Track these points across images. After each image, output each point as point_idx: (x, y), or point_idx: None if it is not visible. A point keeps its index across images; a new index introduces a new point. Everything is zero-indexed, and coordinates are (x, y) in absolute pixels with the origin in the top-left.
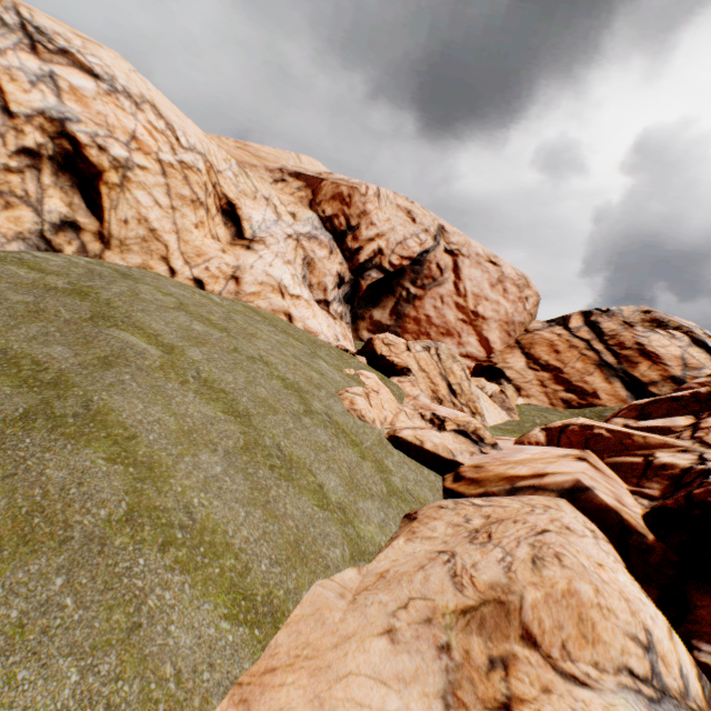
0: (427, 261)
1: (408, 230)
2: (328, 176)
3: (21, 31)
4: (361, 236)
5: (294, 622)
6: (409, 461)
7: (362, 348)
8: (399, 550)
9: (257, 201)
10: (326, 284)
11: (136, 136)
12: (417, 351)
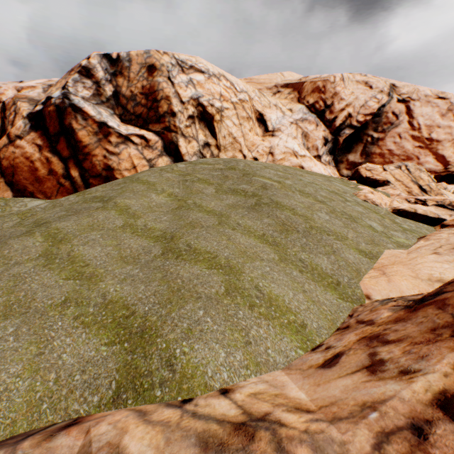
0: (383, 113)
1: (367, 95)
2: (305, 79)
3: (177, 65)
4: (335, 109)
5: (385, 258)
6: (408, 220)
7: (351, 176)
8: (422, 244)
9: (271, 109)
10: (316, 146)
11: (221, 94)
12: (391, 170)
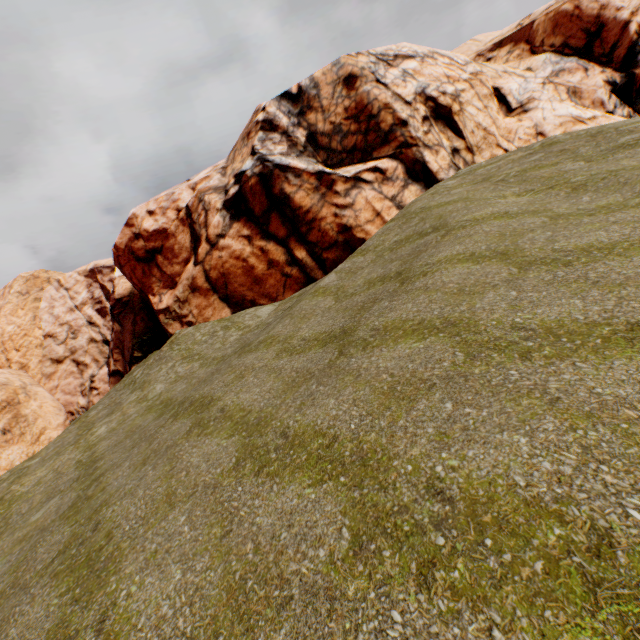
0: None
1: None
2: (529, 19)
3: (379, 62)
4: (610, 31)
5: None
6: None
7: None
8: None
9: (502, 78)
10: (599, 99)
11: (446, 76)
12: None
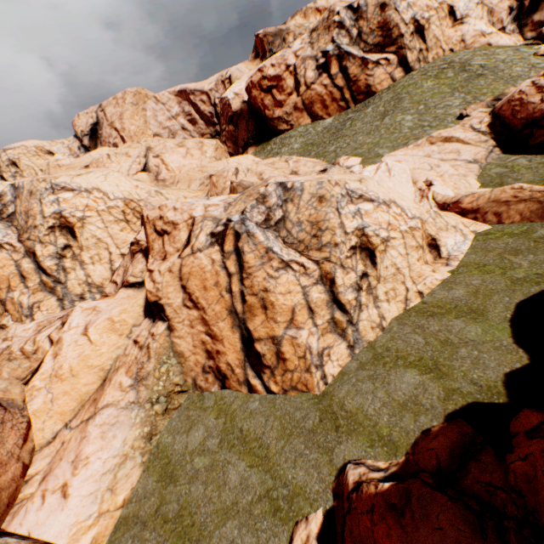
0: None
1: None
2: None
3: None
4: None
5: None
6: None
7: (535, 39)
8: None
9: None
10: (501, 19)
11: (426, 6)
12: None
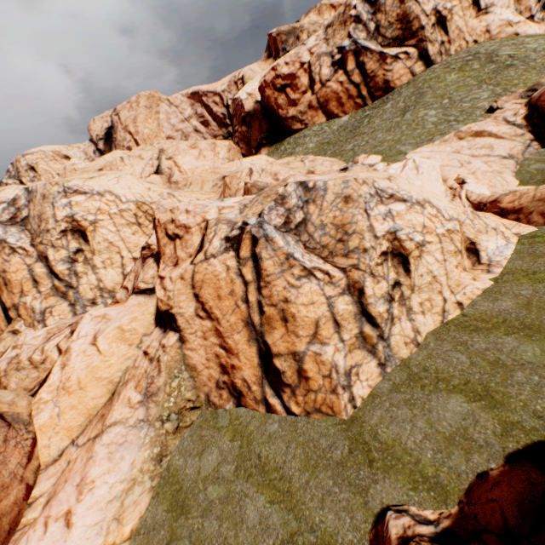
0: None
1: None
2: None
3: None
4: None
5: None
6: None
7: None
8: None
9: None
10: (529, 7)
11: None
12: None
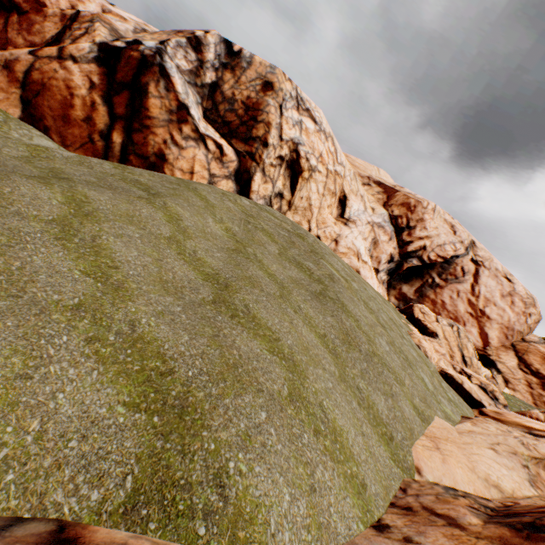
0: (454, 263)
1: (448, 238)
2: (400, 188)
3: (295, 100)
4: (414, 234)
5: (436, 427)
6: (452, 389)
7: (403, 309)
8: (469, 427)
9: (356, 197)
10: (380, 259)
11: (321, 154)
12: (443, 324)
